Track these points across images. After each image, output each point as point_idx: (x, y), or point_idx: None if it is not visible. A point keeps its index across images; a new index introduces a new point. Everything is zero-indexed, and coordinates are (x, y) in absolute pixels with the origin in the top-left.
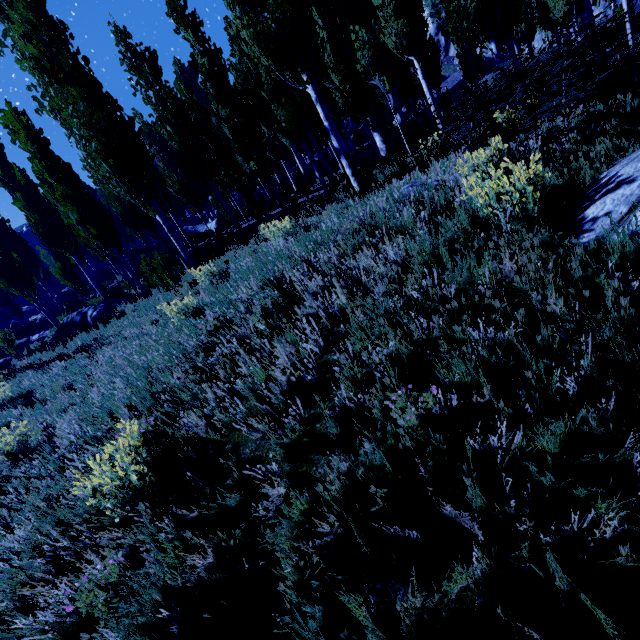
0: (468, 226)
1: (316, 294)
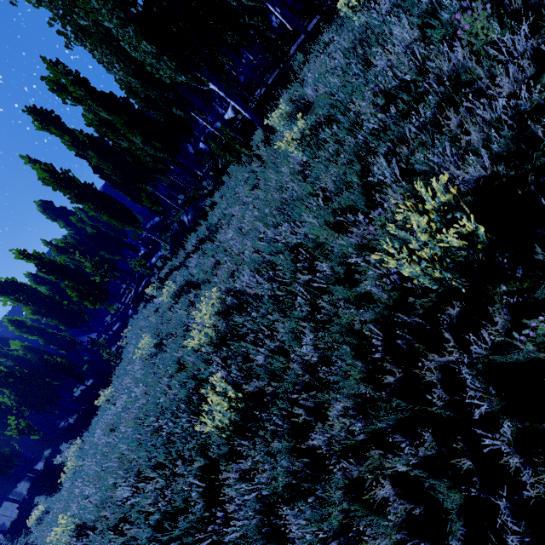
0: None
1: None
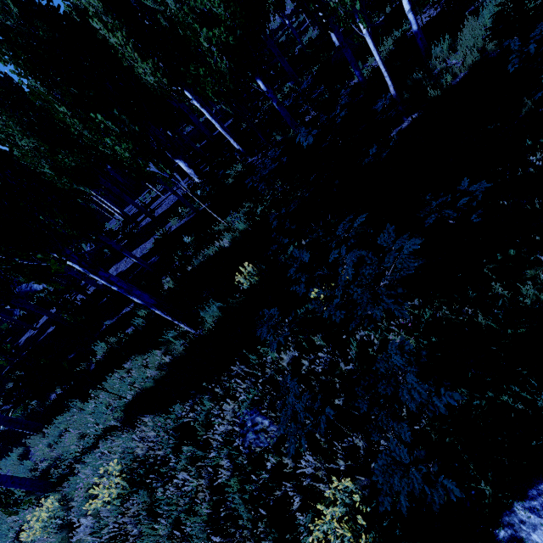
0: None
1: None
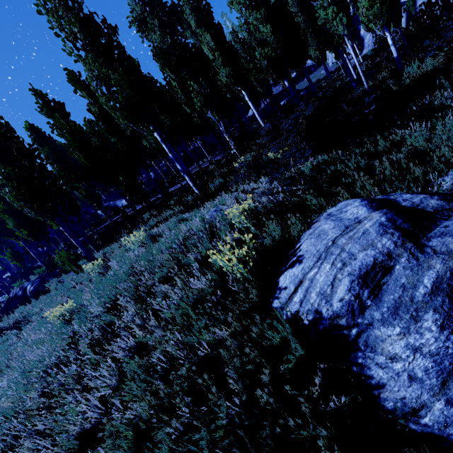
0: (218, 278)
1: (125, 328)
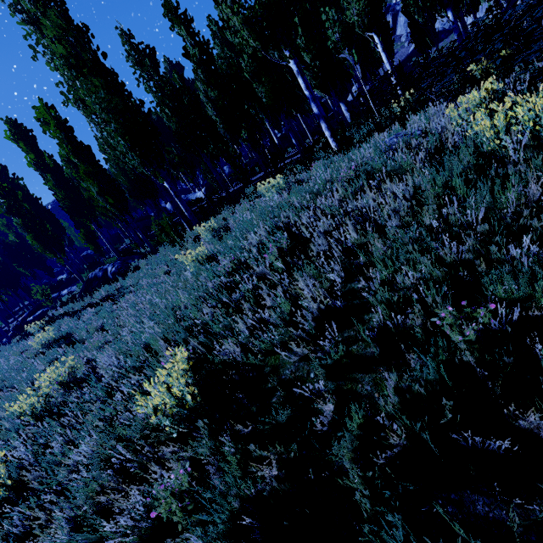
0: (474, 160)
1: (327, 233)
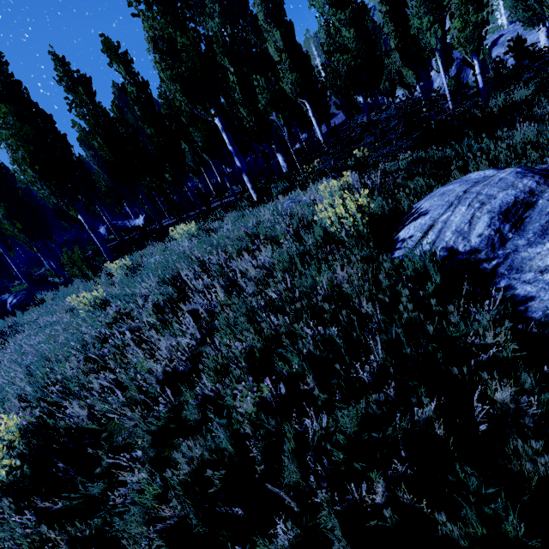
0: (320, 240)
1: (201, 292)
